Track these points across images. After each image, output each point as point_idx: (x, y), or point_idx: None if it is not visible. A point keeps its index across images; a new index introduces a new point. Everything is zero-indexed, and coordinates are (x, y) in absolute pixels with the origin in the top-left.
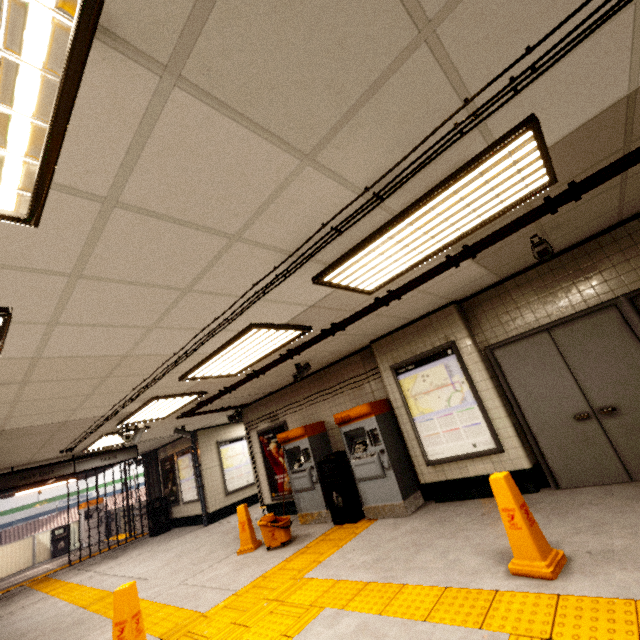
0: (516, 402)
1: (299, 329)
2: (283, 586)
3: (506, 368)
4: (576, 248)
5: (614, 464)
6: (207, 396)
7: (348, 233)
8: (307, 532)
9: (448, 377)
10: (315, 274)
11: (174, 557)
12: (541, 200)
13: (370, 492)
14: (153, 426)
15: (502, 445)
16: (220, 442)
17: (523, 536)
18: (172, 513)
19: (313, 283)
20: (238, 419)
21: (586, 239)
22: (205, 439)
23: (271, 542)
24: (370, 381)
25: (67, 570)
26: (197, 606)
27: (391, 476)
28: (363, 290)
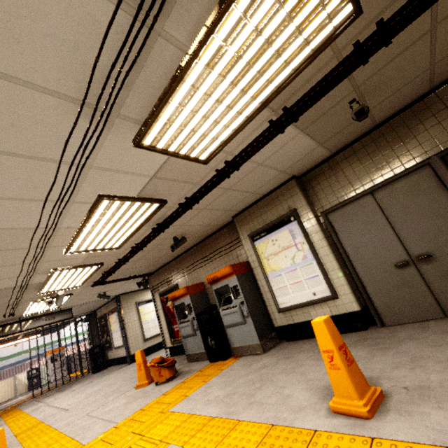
0: (347, 256)
1: (152, 201)
2: (150, 419)
3: (338, 228)
4: (394, 118)
5: (430, 303)
6: (108, 267)
7: (141, 77)
8: (189, 369)
9: (292, 239)
10: (133, 136)
11: (96, 391)
12: (351, 47)
13: (235, 336)
14: (76, 293)
15: (336, 292)
16: (138, 303)
17: (342, 376)
18: (108, 356)
19: (133, 145)
20: (146, 285)
21: (402, 109)
22: (126, 301)
23: (158, 379)
24: (235, 248)
25: (30, 401)
26: (84, 438)
27: (250, 322)
28: (197, 158)
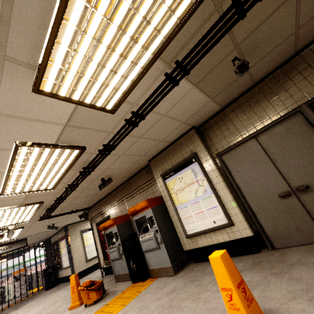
0: (239, 189)
1: (71, 148)
2: None
3: (230, 167)
4: (268, 77)
5: (312, 228)
6: (49, 205)
7: (16, 11)
8: (115, 289)
9: (194, 177)
10: (31, 82)
11: (40, 310)
12: (230, 1)
13: (152, 259)
14: (27, 226)
15: (232, 220)
16: (82, 230)
17: None
18: (58, 274)
19: (31, 91)
20: (86, 216)
21: (274, 70)
22: (73, 230)
23: (87, 301)
24: (151, 186)
25: None
26: None
27: (163, 248)
28: (103, 108)
